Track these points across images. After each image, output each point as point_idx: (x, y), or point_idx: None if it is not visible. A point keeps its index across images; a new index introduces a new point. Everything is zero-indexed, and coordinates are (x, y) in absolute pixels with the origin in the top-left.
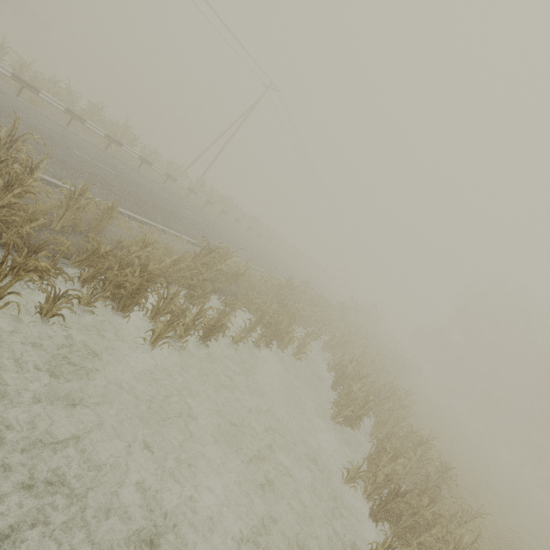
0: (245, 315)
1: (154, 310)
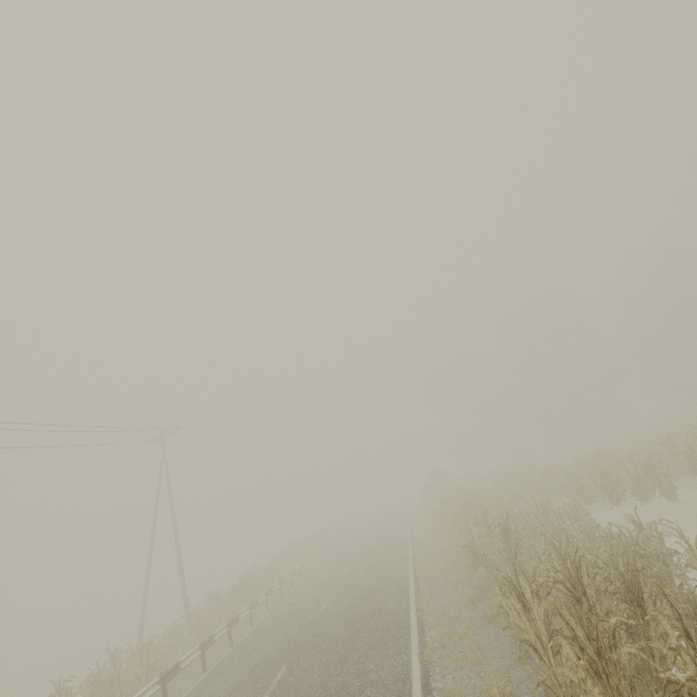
0: None
1: None
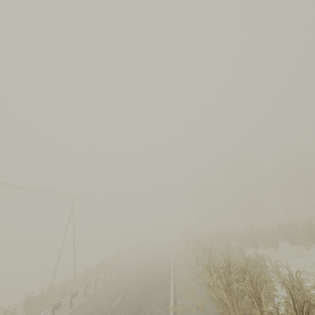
0: None
1: None
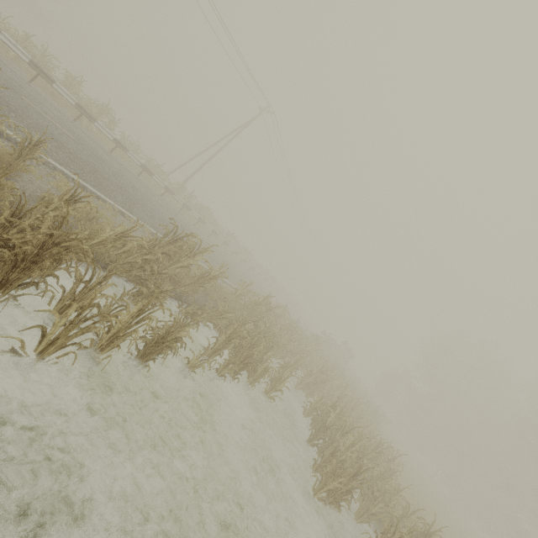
0: (209, 333)
1: (64, 298)
